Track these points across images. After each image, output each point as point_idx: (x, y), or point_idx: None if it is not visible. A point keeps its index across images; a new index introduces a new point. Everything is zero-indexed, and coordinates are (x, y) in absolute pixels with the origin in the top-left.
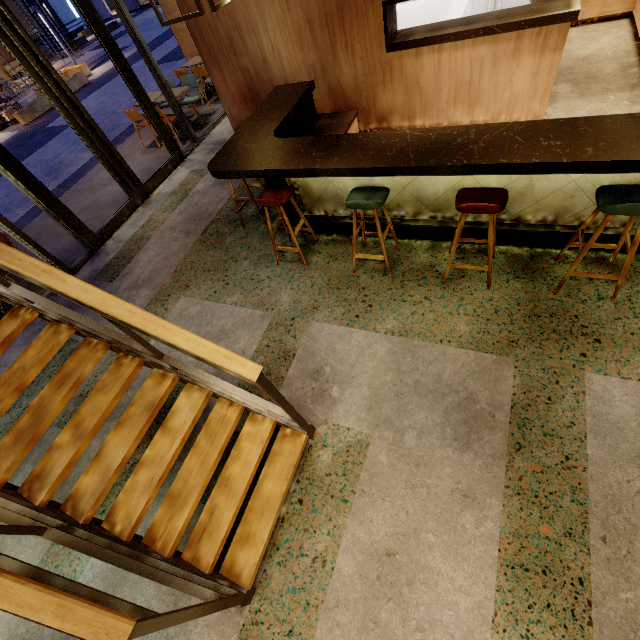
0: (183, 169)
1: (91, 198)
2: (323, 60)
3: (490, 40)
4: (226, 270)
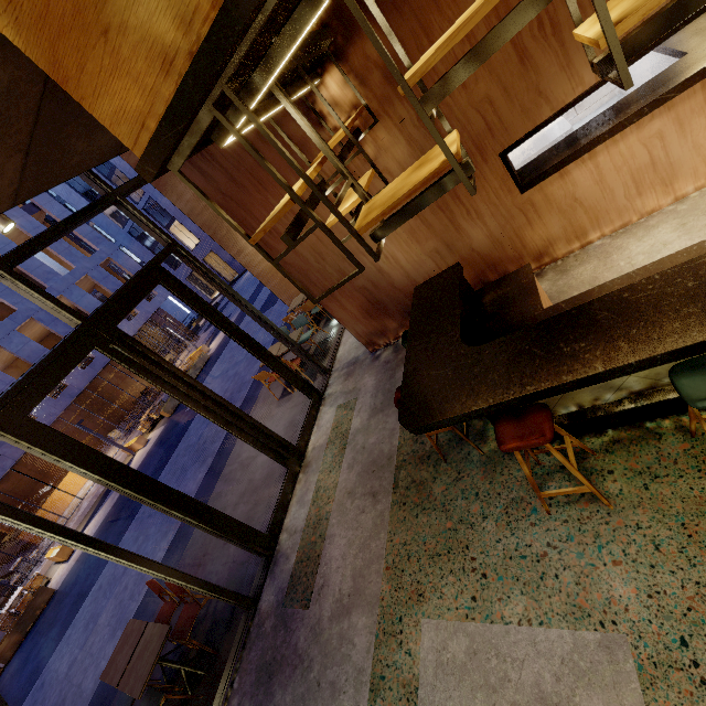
0: (327, 408)
1: (245, 479)
2: (445, 239)
3: (661, 110)
4: (465, 547)
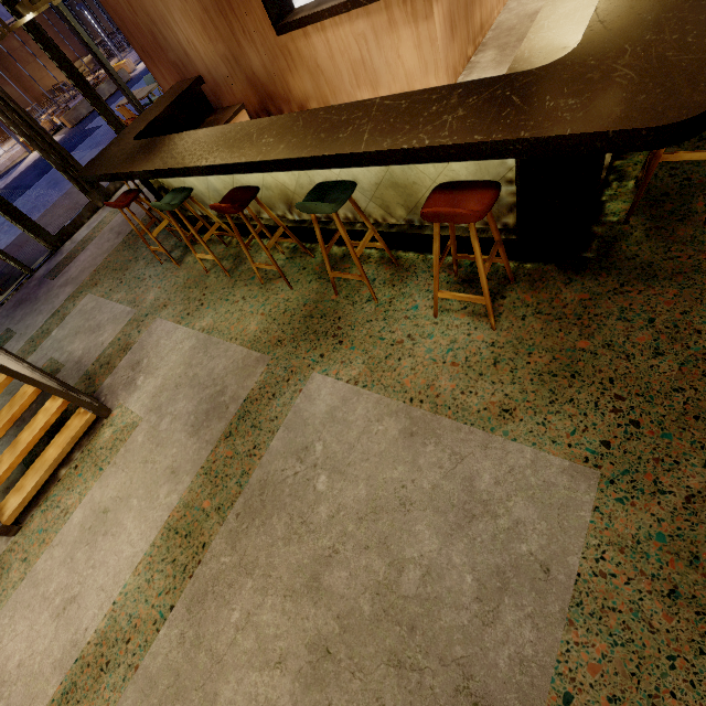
0: None
1: (74, 201)
2: (231, 49)
3: (363, 13)
4: (127, 269)
